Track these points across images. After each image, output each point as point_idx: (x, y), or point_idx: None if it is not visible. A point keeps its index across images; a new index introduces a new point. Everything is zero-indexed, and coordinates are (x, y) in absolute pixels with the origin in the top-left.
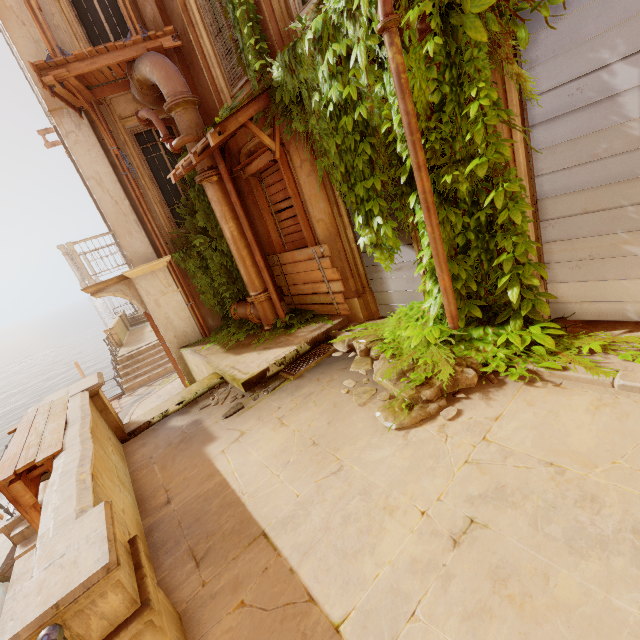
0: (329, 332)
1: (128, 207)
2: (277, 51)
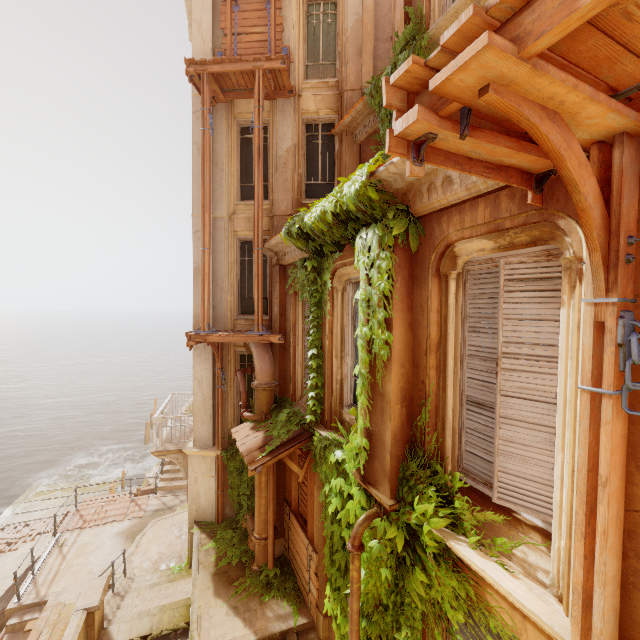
0: (289, 631)
1: (210, 405)
2: (325, 417)
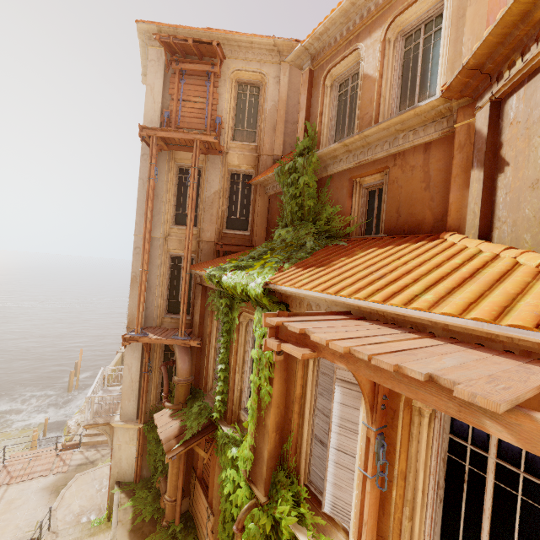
0: None
1: (137, 386)
2: (228, 415)
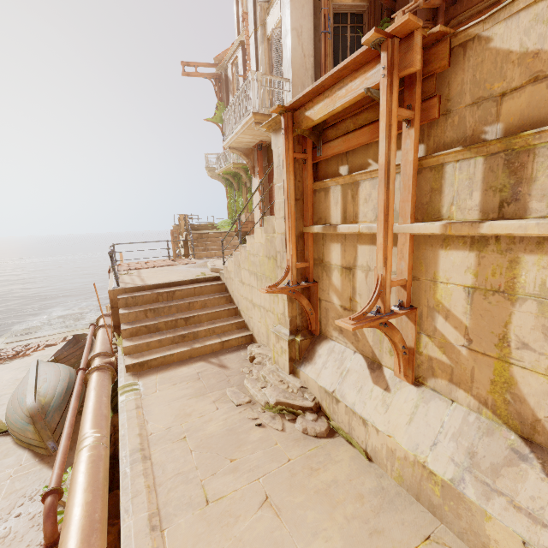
0: None
1: (311, 63)
2: None
